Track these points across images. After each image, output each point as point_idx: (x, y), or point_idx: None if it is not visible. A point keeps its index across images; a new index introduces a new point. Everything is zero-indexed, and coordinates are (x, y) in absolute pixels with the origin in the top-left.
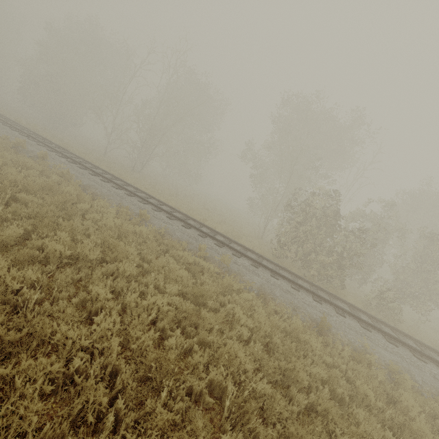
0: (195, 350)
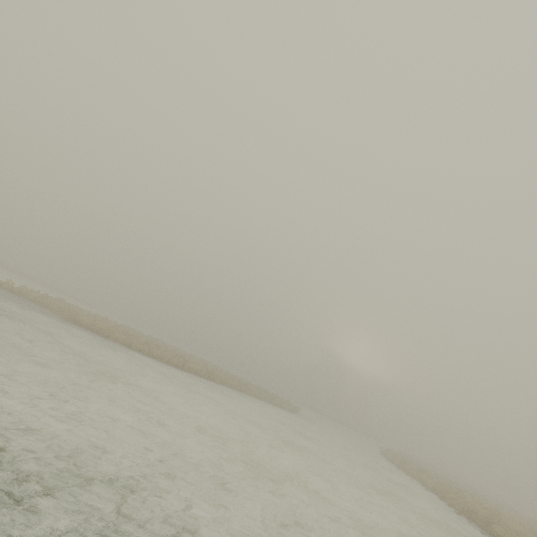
0: None
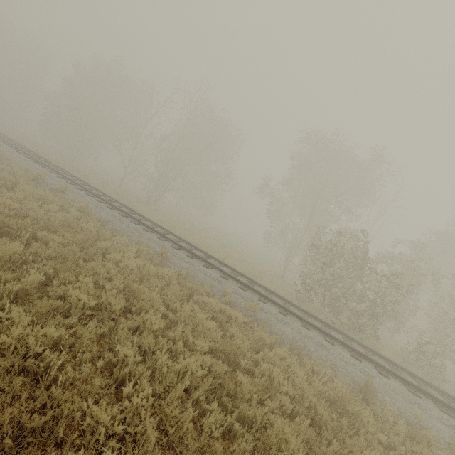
0: (235, 429)
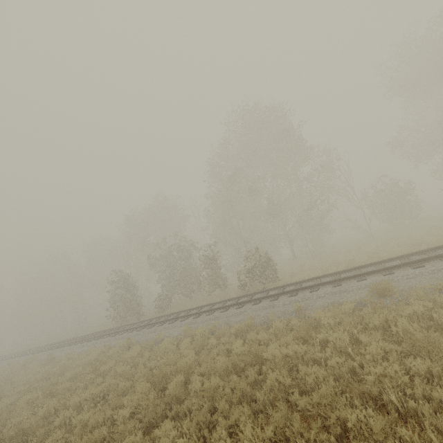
0: None
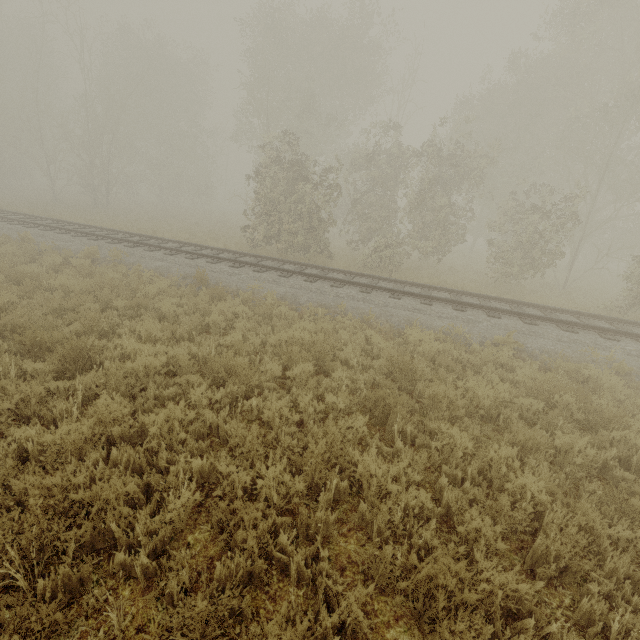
0: None
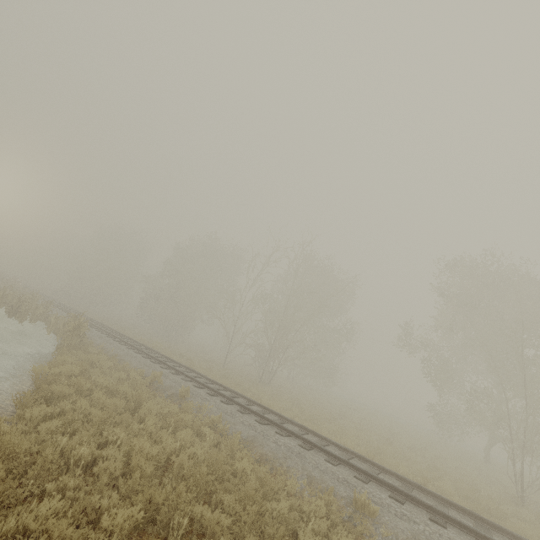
0: None
